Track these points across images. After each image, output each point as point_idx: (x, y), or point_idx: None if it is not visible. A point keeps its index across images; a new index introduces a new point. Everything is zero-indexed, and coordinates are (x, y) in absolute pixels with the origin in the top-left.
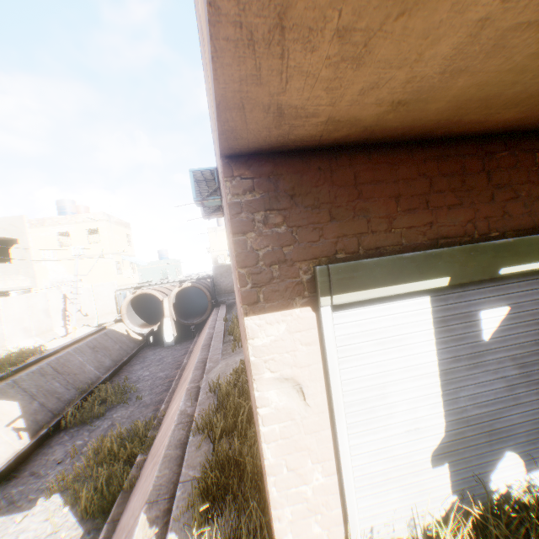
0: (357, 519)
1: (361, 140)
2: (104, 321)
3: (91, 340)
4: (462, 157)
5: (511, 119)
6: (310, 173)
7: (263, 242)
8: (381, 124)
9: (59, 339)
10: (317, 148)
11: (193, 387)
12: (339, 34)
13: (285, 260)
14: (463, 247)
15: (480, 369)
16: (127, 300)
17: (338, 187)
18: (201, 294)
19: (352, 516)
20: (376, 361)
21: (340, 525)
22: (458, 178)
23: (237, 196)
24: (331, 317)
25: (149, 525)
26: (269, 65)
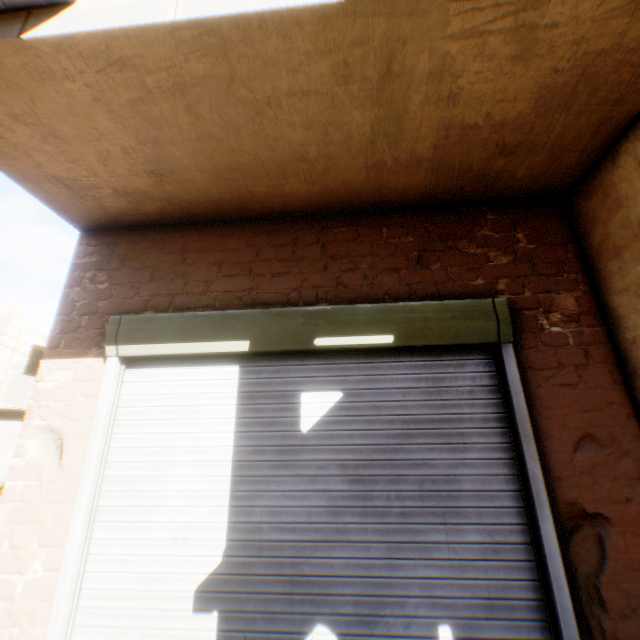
0: None
1: (186, 215)
2: None
3: None
4: (297, 232)
5: (314, 191)
6: (145, 243)
7: (85, 296)
8: (175, 196)
9: None
10: (157, 224)
11: None
12: (15, 118)
13: (98, 312)
14: (269, 310)
15: (292, 471)
16: None
17: (166, 254)
18: None
19: None
20: (159, 432)
21: None
22: (289, 250)
23: (79, 259)
24: (115, 369)
25: None
26: (2, 143)
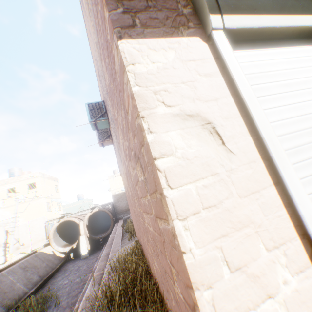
0: None
1: None
2: (36, 247)
3: (23, 262)
4: None
5: None
6: None
7: None
8: None
9: None
10: None
11: (98, 274)
12: None
13: None
14: None
15: None
16: (54, 227)
17: None
18: (106, 218)
19: None
20: (291, 103)
21: None
22: None
23: None
24: (227, 42)
25: None
26: None
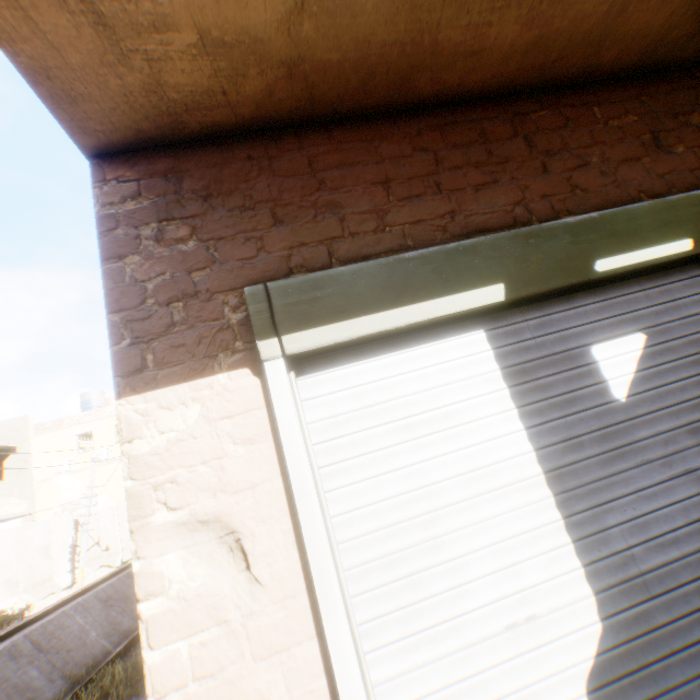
0: None
1: (304, 107)
2: (131, 555)
3: (104, 587)
4: (480, 124)
5: (522, 44)
6: (235, 164)
7: (155, 269)
8: (308, 56)
9: (59, 593)
10: (244, 132)
11: None
12: None
13: (197, 293)
14: (513, 232)
15: (631, 459)
16: None
17: (283, 179)
18: None
19: None
20: (404, 465)
21: None
22: (481, 150)
23: (111, 206)
24: (287, 380)
25: None
26: None
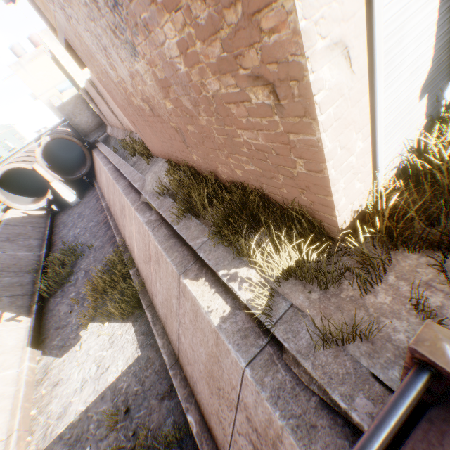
0: (382, 163)
1: None
2: None
3: None
4: None
5: None
6: None
7: None
8: None
9: None
10: None
11: (139, 205)
12: None
13: None
14: None
15: None
16: None
17: None
18: (66, 148)
19: (380, 163)
20: None
21: (370, 175)
22: None
23: None
24: None
25: (196, 281)
26: None
